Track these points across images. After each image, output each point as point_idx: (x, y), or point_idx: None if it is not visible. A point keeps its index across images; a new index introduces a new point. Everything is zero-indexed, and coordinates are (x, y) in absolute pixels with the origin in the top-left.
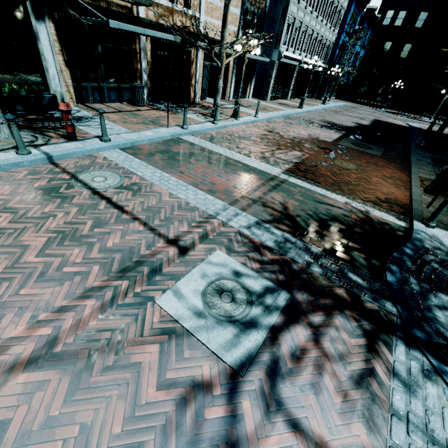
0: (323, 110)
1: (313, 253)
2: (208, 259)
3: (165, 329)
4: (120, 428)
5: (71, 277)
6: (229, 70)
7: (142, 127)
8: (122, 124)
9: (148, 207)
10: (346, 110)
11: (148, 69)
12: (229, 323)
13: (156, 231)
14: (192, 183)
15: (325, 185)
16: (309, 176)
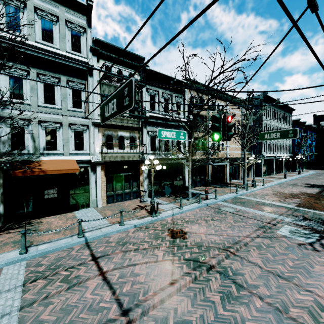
0: (301, 178)
1: (323, 227)
2: (284, 226)
3: (284, 236)
4: (287, 245)
5: (248, 227)
6: (240, 167)
7: (221, 194)
8: (213, 194)
9: (251, 216)
10: (318, 175)
11: (210, 173)
12: (302, 237)
13: (260, 221)
14: (259, 210)
15: (320, 210)
16: (309, 207)
